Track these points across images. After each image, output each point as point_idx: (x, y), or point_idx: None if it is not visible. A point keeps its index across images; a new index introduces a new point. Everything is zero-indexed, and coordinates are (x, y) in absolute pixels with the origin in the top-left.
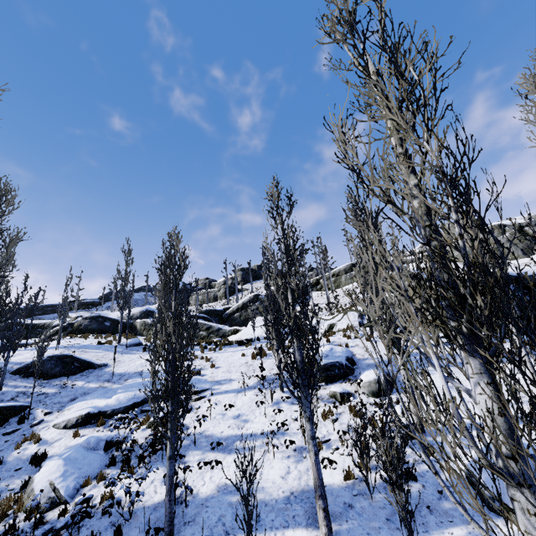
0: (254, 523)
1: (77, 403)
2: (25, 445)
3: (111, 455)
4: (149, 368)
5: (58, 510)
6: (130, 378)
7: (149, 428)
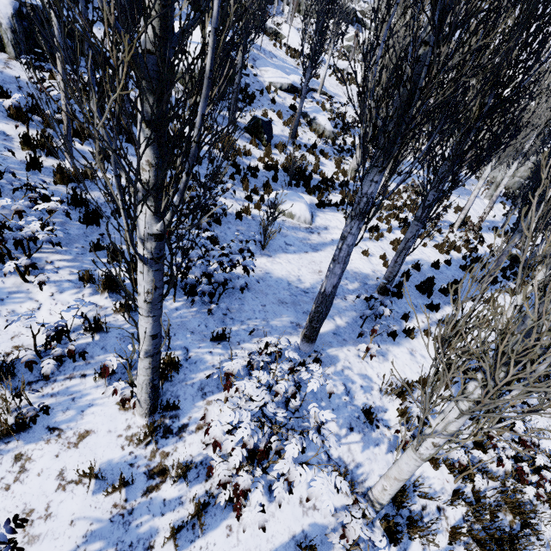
0: (404, 165)
1: (269, 68)
2: (270, 93)
3: (336, 123)
4: (273, 51)
5: (338, 142)
6: (272, 57)
7: (329, 112)
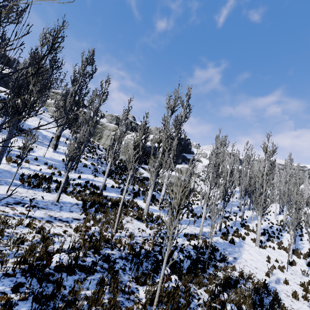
0: None
1: None
2: None
3: None
4: None
5: None
6: None
7: None
